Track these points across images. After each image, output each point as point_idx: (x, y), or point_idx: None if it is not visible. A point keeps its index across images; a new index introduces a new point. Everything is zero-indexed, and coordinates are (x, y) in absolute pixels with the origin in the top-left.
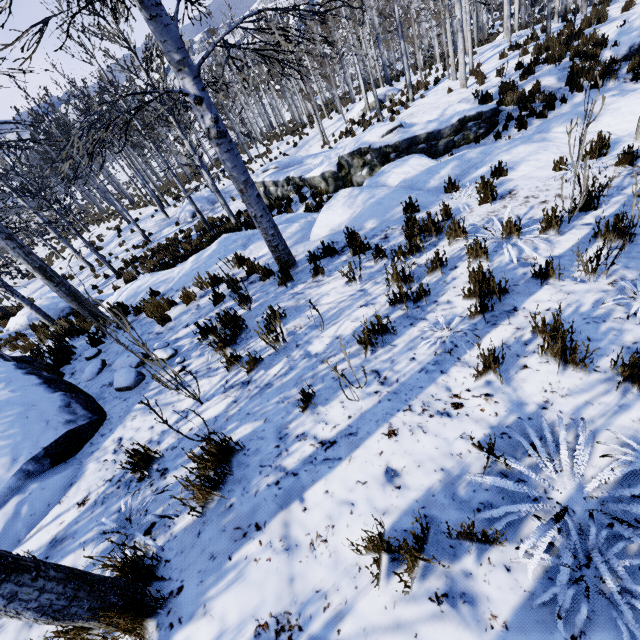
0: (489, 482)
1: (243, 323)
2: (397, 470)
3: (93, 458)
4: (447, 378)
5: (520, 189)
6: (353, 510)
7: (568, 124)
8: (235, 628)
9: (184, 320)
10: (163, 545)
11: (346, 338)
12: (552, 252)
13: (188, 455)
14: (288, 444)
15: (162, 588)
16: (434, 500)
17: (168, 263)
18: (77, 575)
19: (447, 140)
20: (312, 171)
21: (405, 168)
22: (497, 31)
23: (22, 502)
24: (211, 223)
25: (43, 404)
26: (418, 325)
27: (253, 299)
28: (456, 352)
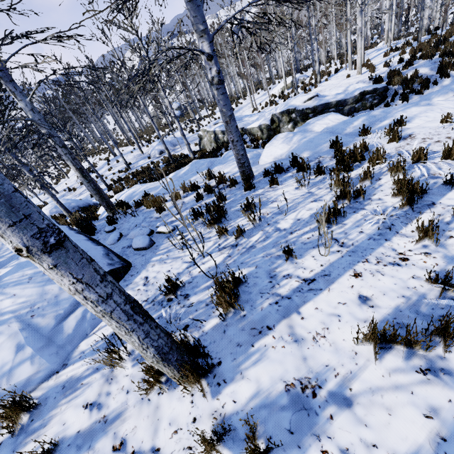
0: (444, 303)
1: (225, 210)
2: (368, 296)
3: (129, 288)
4: (391, 243)
5: (417, 134)
6: (340, 319)
7: (445, 96)
8: (269, 386)
9: (175, 210)
10: (198, 338)
11: (305, 220)
12: (453, 170)
13: (214, 280)
14: (278, 280)
15: (205, 362)
16: (402, 314)
17: (145, 182)
18: (170, 335)
19: (350, 106)
20: (252, 124)
21: (326, 121)
22: (375, 42)
23: (86, 310)
24: (173, 158)
25: (93, 251)
26: (360, 212)
27: (225, 198)
28: (394, 228)
